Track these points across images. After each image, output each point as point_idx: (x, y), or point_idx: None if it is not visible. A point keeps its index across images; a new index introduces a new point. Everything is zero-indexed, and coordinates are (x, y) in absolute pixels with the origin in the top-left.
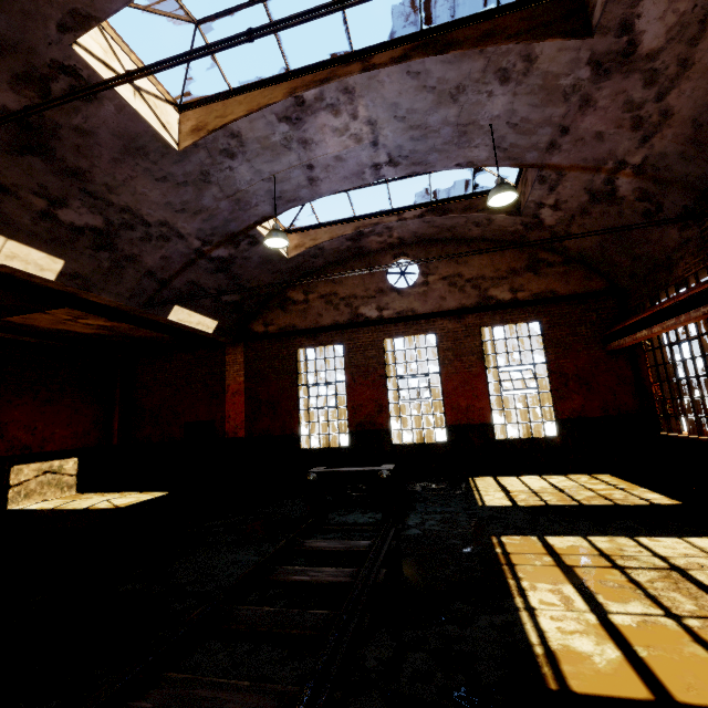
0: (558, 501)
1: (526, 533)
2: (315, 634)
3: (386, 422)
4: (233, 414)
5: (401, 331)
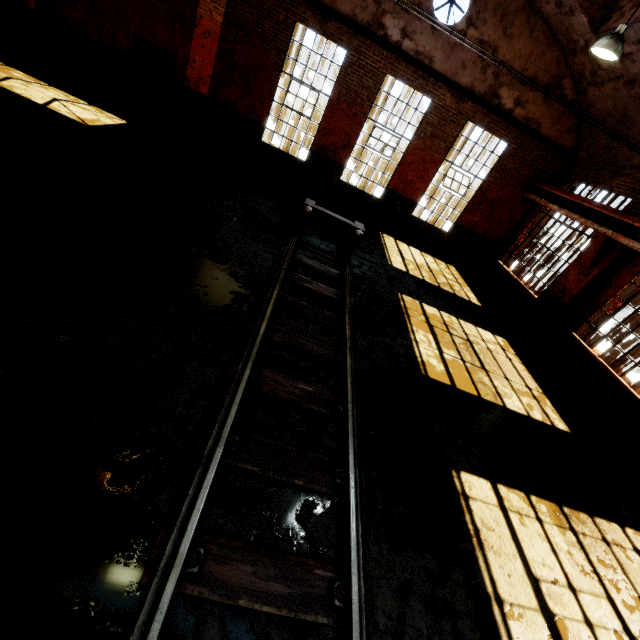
0: (429, 279)
1: (414, 297)
2: (334, 326)
3: (346, 159)
4: (200, 61)
5: (407, 76)
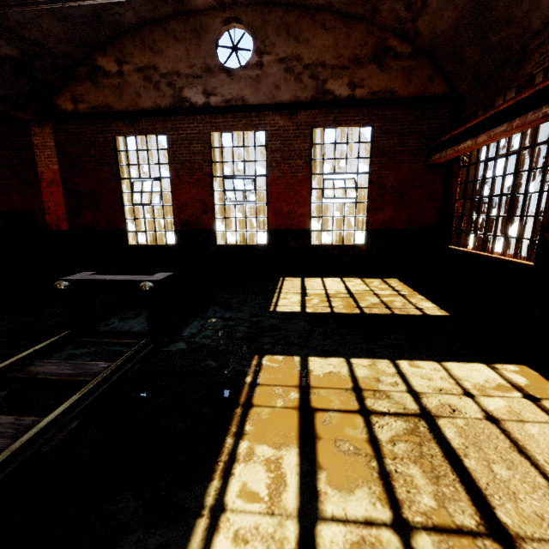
0: (343, 308)
1: (292, 352)
2: None
3: (211, 222)
4: (53, 205)
5: (229, 124)
